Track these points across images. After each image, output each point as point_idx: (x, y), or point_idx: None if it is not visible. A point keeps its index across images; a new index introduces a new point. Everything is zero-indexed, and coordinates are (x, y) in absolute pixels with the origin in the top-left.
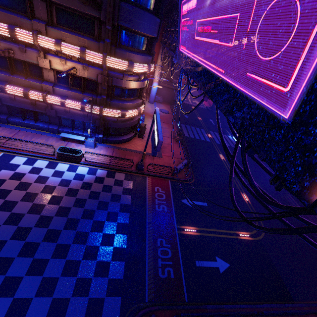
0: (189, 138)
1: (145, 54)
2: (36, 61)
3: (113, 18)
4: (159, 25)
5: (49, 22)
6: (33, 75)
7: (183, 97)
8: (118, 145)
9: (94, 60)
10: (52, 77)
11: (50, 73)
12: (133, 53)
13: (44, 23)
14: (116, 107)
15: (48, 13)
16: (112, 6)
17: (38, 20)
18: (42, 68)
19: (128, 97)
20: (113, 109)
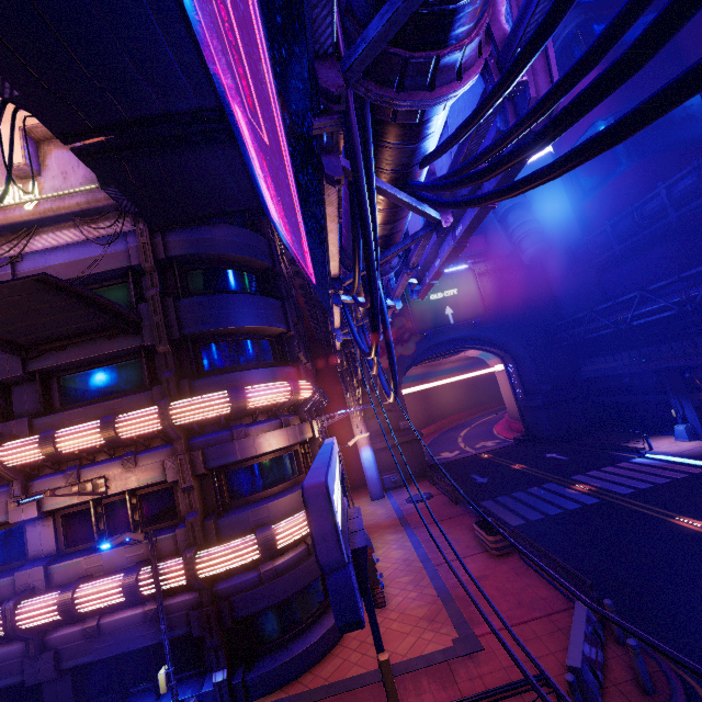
0: (531, 526)
1: (273, 367)
2: (5, 514)
3: (170, 330)
4: (284, 310)
5: (41, 408)
6: (3, 562)
7: (449, 451)
8: (296, 685)
9: (140, 428)
10: (51, 538)
11: (44, 529)
12: (238, 371)
13: (28, 417)
14: (240, 531)
15: (43, 397)
16: (160, 312)
17: (18, 418)
18: (26, 528)
19: (273, 485)
20: (232, 540)
